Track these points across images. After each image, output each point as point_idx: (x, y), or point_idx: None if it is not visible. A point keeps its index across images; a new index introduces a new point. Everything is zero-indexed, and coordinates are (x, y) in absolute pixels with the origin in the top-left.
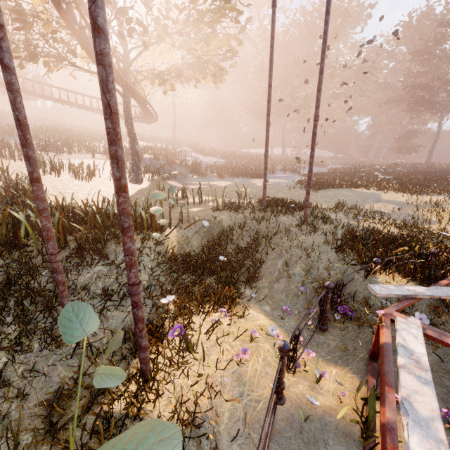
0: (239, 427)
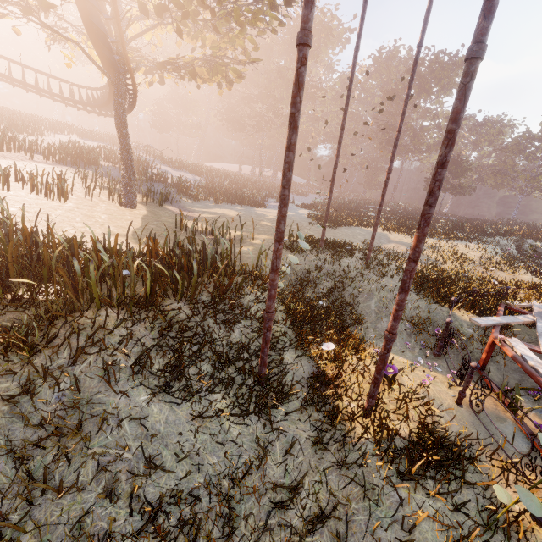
0: (454, 426)
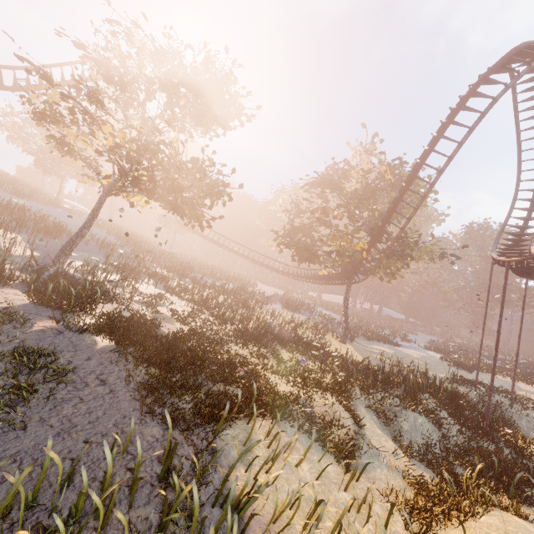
0: None
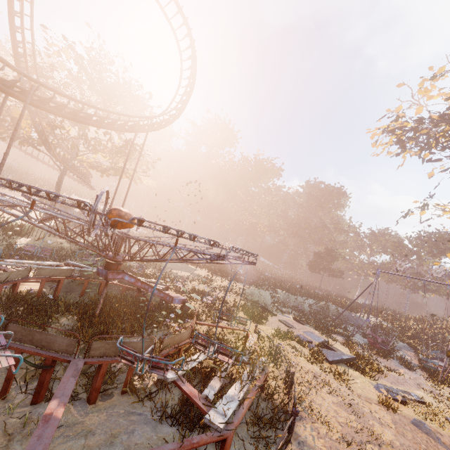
0: None
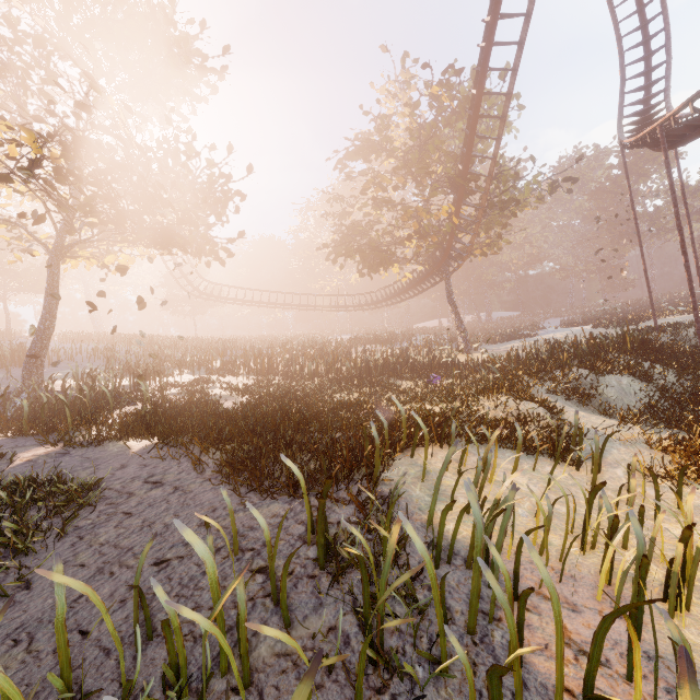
0: None
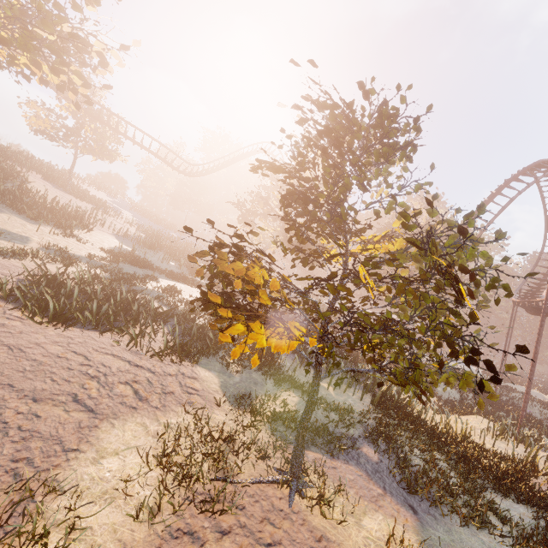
0: None
